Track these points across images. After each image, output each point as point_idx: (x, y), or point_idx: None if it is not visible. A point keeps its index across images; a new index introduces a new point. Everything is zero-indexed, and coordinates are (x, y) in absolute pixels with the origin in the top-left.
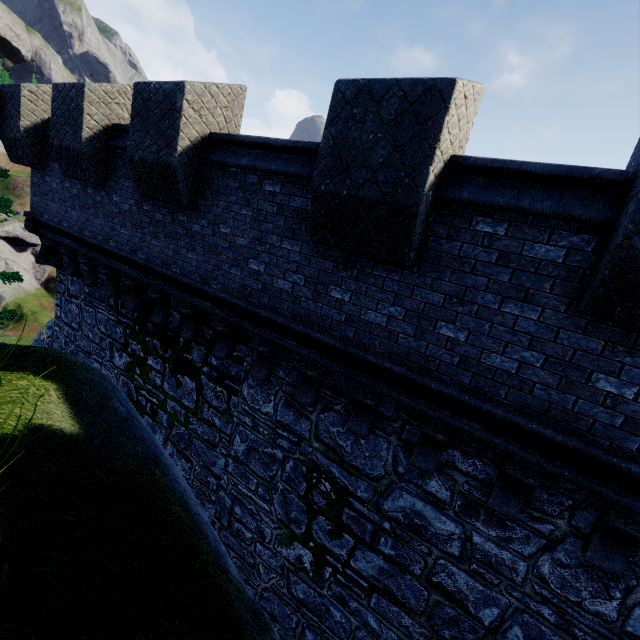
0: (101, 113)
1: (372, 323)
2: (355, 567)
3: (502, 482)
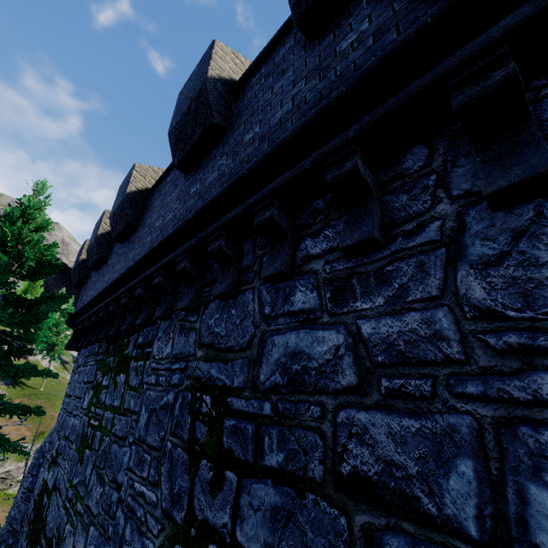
0: None
1: (211, 182)
2: (242, 541)
3: (346, 216)
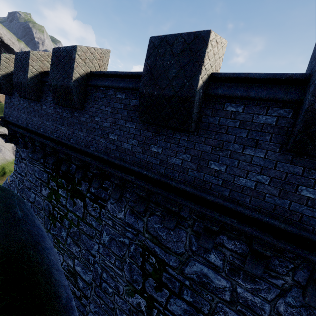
0: (38, 65)
1: (174, 164)
2: (170, 309)
3: (251, 254)
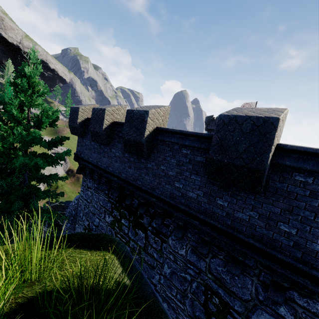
0: (110, 118)
1: (240, 218)
2: None
3: None
